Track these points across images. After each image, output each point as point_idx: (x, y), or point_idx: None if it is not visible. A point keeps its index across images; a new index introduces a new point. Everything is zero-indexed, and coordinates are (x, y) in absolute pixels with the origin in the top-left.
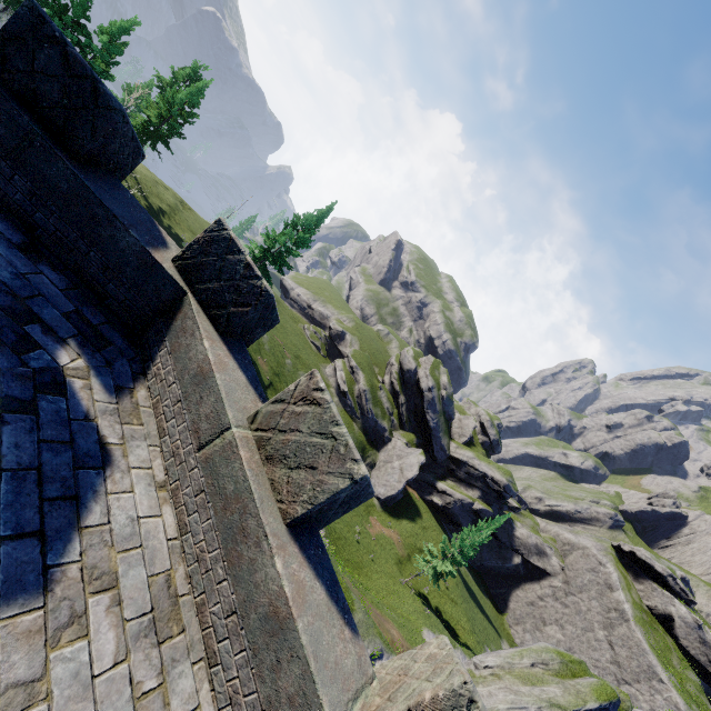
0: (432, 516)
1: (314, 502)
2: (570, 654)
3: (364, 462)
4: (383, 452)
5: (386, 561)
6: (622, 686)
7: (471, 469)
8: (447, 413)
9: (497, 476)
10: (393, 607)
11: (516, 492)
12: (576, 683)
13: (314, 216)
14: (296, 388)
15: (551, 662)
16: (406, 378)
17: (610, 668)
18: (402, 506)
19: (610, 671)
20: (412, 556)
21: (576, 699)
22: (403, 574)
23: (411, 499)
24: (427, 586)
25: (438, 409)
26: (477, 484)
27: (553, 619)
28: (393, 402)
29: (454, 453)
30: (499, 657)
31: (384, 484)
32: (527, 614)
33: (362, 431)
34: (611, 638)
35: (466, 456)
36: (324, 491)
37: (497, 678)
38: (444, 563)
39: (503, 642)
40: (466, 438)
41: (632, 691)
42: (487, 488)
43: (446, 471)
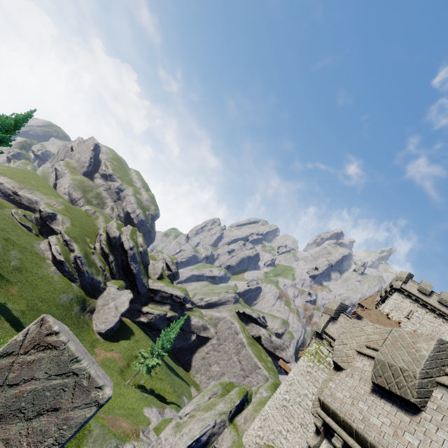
0: (141, 330)
1: (62, 441)
2: (226, 381)
3: (86, 310)
4: (101, 299)
5: (111, 376)
6: (246, 379)
7: (163, 293)
8: (144, 262)
9: (178, 293)
10: (121, 405)
11: (190, 300)
12: (230, 395)
13: (12, 118)
14: (24, 337)
15: (218, 391)
16: (113, 243)
17: (240, 373)
18: (120, 332)
19: (241, 375)
20: (131, 363)
21: (231, 404)
22: (126, 379)
23: (126, 325)
24: (143, 378)
25: (138, 260)
26: (168, 302)
27: (214, 361)
28: (105, 261)
29: (152, 286)
30: (192, 404)
31: (104, 322)
32: (201, 365)
33: (81, 288)
34: (240, 358)
35: (159, 286)
36: (71, 426)
37: (192, 417)
38: (153, 359)
39: (191, 387)
40: (158, 275)
41: (250, 379)
42: (174, 302)
43: (147, 299)
